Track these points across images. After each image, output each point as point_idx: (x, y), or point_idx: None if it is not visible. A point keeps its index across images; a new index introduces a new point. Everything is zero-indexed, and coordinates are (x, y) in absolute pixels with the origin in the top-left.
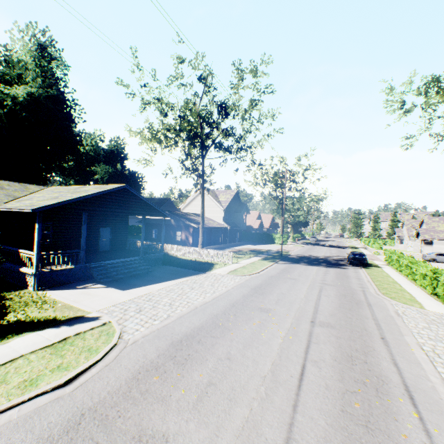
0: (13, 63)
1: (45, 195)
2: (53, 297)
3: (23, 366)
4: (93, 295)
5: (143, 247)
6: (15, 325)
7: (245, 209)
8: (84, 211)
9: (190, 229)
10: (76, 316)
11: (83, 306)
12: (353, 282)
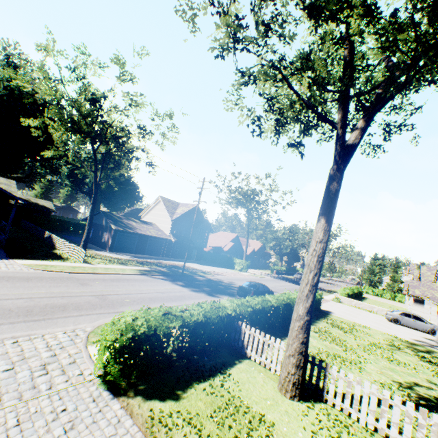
0: None
1: None
2: None
3: None
4: None
5: None
6: None
7: (208, 227)
8: None
9: (112, 231)
10: None
11: None
12: (155, 304)
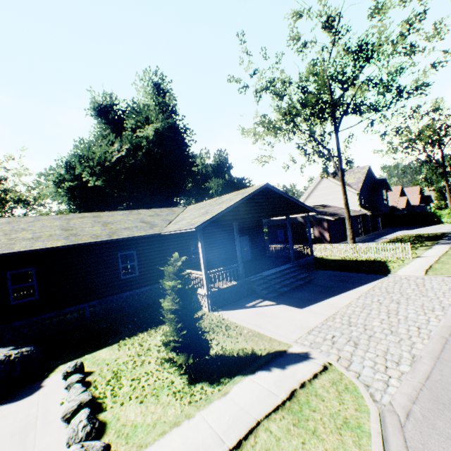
0: (140, 110)
1: (192, 213)
2: (231, 320)
3: (274, 449)
4: (271, 317)
5: (293, 251)
6: (218, 361)
7: (384, 187)
8: (234, 222)
9: (323, 224)
10: (277, 351)
11: (272, 334)
12: None
